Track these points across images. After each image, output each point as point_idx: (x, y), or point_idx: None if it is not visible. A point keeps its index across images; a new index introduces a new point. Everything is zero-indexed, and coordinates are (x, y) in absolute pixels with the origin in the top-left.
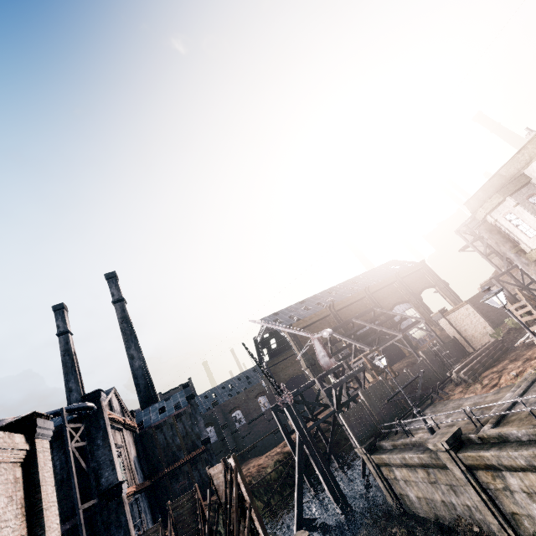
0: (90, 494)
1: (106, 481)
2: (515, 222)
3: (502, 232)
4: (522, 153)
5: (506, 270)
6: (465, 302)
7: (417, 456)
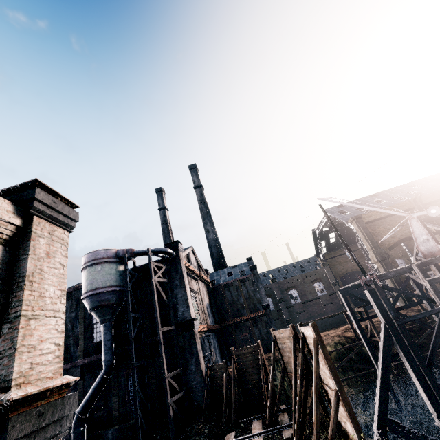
0: (170, 321)
1: (182, 314)
2: None
3: None
4: None
5: None
6: None
7: None
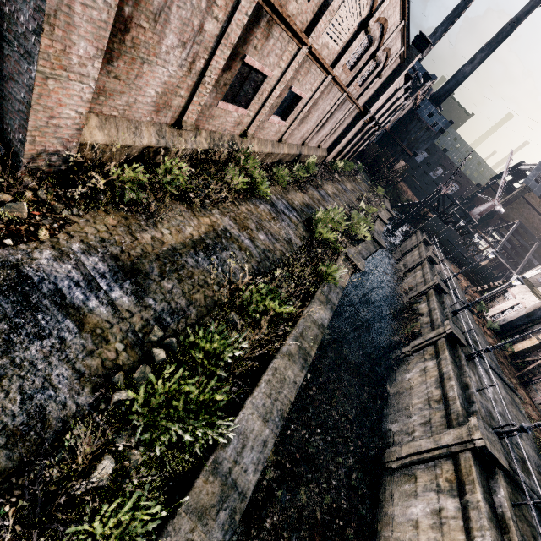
0: None
1: None
2: None
3: None
4: None
5: None
6: None
7: (420, 238)
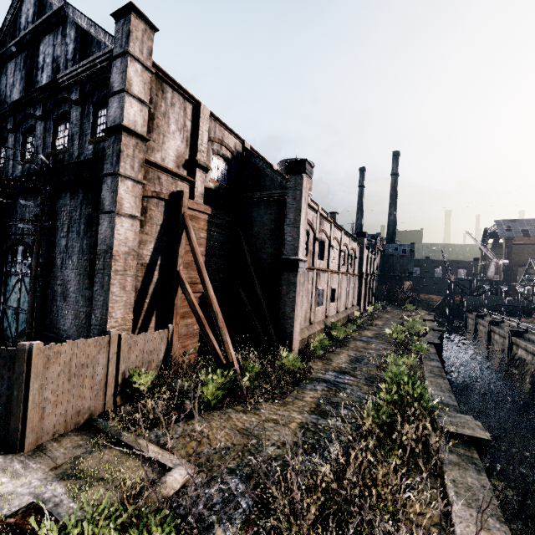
0: None
1: None
2: None
3: None
4: None
5: None
6: None
7: (472, 317)
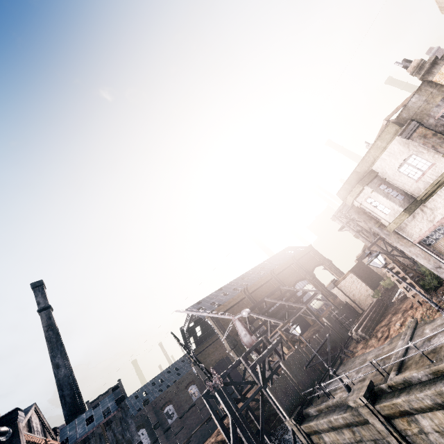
0: None
1: None
2: (374, 204)
3: (367, 212)
4: (368, 156)
5: (374, 242)
6: (349, 272)
7: (341, 417)
